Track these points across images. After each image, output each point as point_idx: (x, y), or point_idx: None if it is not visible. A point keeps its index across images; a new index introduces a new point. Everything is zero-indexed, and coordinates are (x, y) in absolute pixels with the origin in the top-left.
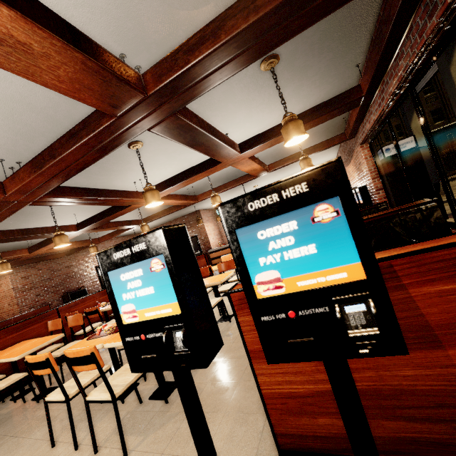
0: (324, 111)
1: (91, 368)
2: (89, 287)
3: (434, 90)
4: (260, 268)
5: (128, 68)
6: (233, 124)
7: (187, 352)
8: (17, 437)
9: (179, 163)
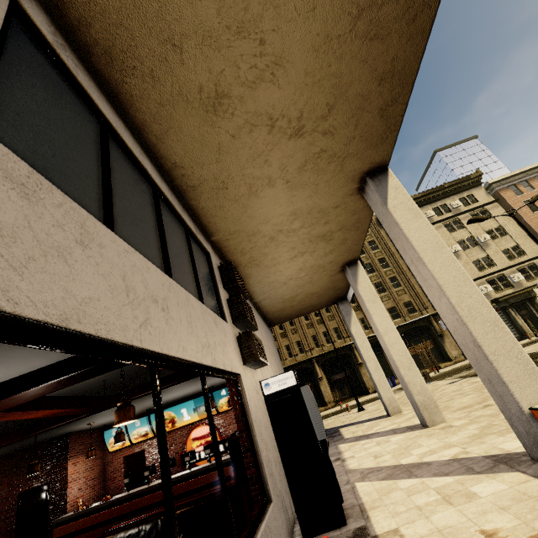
0: (87, 363)
1: None
2: None
3: (386, 291)
4: None
5: None
6: None
7: None
8: None
9: None
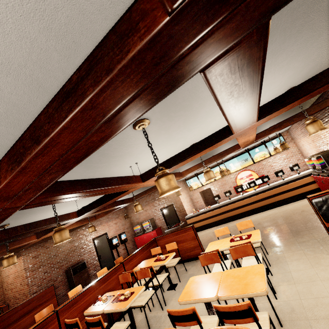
0: None
1: None
2: (87, 259)
3: None
4: None
5: None
6: None
7: None
8: None
9: (174, 143)
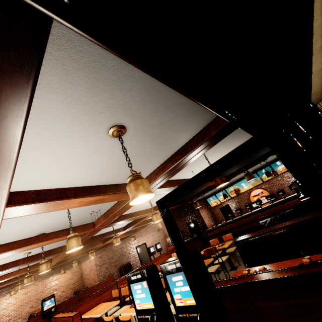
0: None
1: None
2: (133, 261)
3: None
4: (175, 293)
5: None
6: (194, 167)
7: None
8: None
9: None
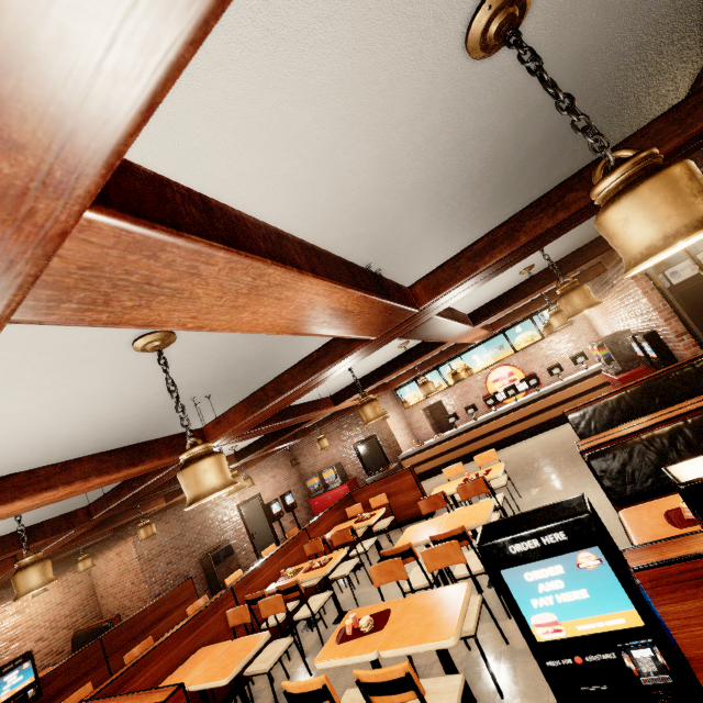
0: (591, 255)
1: (407, 698)
2: (233, 539)
3: None
4: None
5: (402, 288)
6: None
7: (666, 681)
8: None
9: None
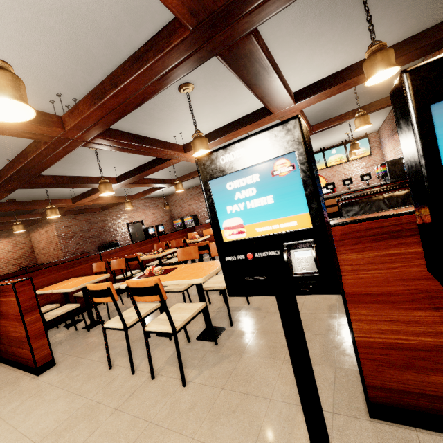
0: (407, 50)
1: (154, 299)
2: (121, 241)
3: None
4: None
5: None
6: (290, 69)
7: (313, 274)
8: (75, 357)
9: (222, 116)
